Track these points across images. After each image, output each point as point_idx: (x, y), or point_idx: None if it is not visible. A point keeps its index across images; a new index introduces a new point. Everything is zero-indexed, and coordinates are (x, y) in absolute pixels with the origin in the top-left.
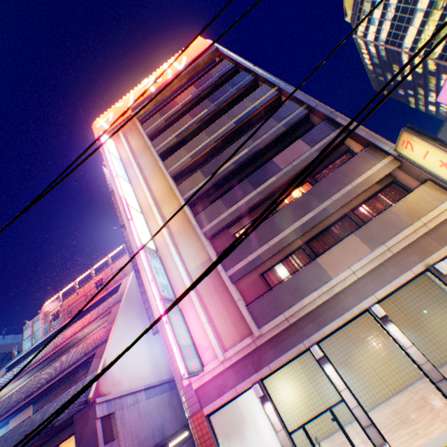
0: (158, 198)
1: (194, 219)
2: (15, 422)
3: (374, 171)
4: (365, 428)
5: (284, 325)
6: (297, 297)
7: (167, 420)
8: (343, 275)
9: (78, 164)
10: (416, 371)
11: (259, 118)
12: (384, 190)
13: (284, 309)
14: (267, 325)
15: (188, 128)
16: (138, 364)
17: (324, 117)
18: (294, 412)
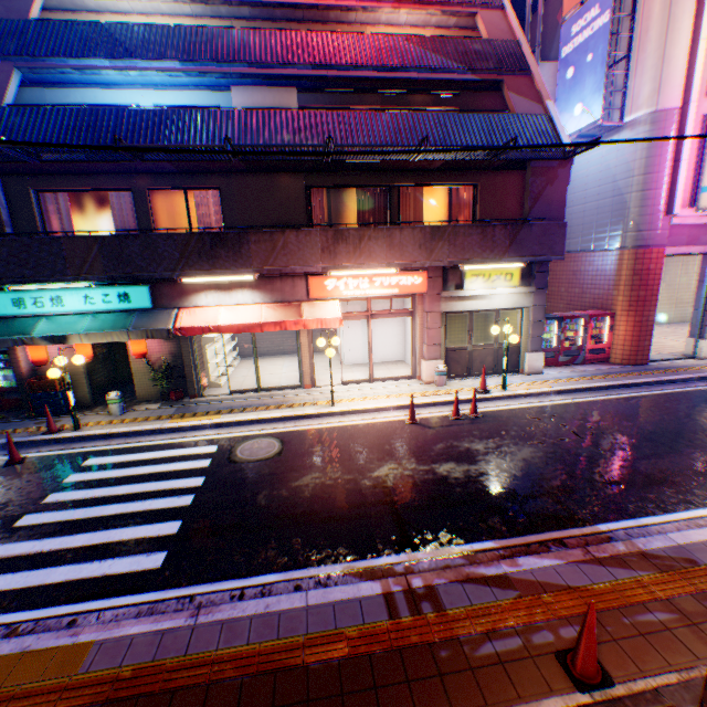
0: None
1: None
2: (245, 99)
3: None
4: None
5: None
6: None
7: None
8: None
9: None
10: (665, 320)
11: None
12: None
13: None
14: None
15: None
16: None
17: None
18: None
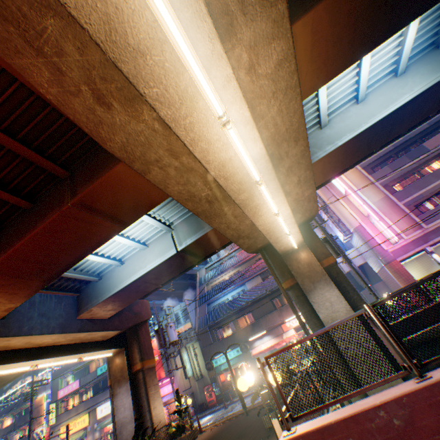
0: None
1: (370, 177)
2: (249, 283)
3: None
4: None
5: (439, 224)
6: None
7: None
8: None
9: (439, 148)
10: None
11: None
12: None
13: (439, 217)
14: (429, 224)
15: None
16: None
17: None
18: None
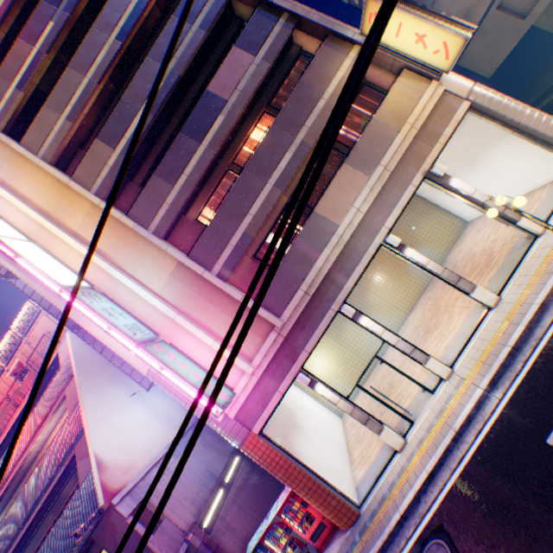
0: (47, 208)
1: (129, 219)
2: None
3: (344, 72)
4: (411, 354)
5: (306, 301)
6: (309, 263)
7: (211, 462)
8: (349, 217)
9: None
10: (420, 286)
11: (156, 24)
12: (357, 99)
13: (300, 284)
14: (287, 310)
15: (34, 66)
16: (145, 432)
17: (256, 2)
18: (332, 377)
